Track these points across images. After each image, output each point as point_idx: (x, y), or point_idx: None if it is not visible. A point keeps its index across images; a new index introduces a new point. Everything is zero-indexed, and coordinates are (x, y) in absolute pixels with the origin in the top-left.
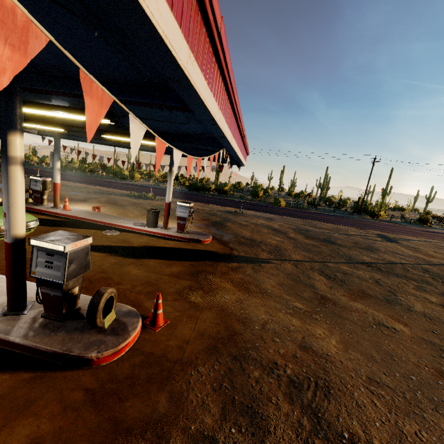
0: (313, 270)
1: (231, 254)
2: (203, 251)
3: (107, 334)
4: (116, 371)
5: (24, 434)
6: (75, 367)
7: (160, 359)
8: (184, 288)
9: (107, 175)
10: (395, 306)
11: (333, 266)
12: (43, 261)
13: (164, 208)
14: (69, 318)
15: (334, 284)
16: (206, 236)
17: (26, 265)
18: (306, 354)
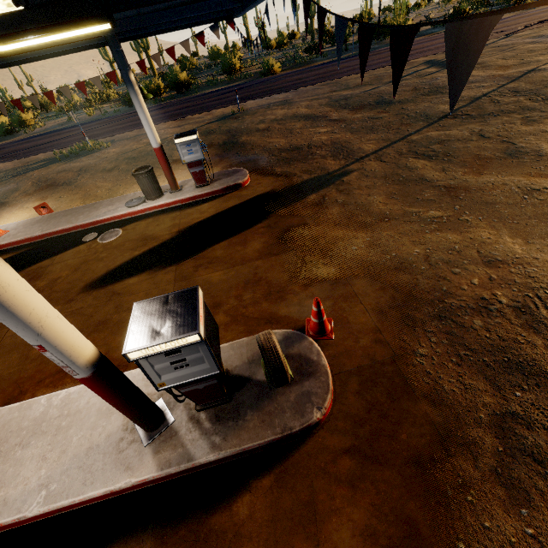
0: (404, 156)
1: (294, 185)
2: (258, 198)
3: (300, 381)
4: (349, 412)
5: (348, 537)
6: (304, 436)
7: (374, 368)
8: (295, 265)
9: None
10: (522, 159)
11: (419, 138)
12: (166, 366)
13: (132, 157)
14: (232, 391)
15: (443, 164)
16: (241, 174)
17: (127, 379)
18: (499, 270)
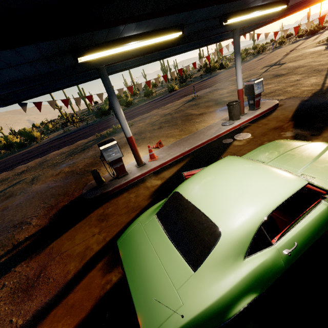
0: None
1: (310, 96)
2: (303, 103)
3: None
4: None
5: None
6: None
7: None
8: None
9: (0, 154)
10: None
11: None
12: None
13: (164, 121)
14: None
15: None
16: (269, 101)
17: None
18: None
